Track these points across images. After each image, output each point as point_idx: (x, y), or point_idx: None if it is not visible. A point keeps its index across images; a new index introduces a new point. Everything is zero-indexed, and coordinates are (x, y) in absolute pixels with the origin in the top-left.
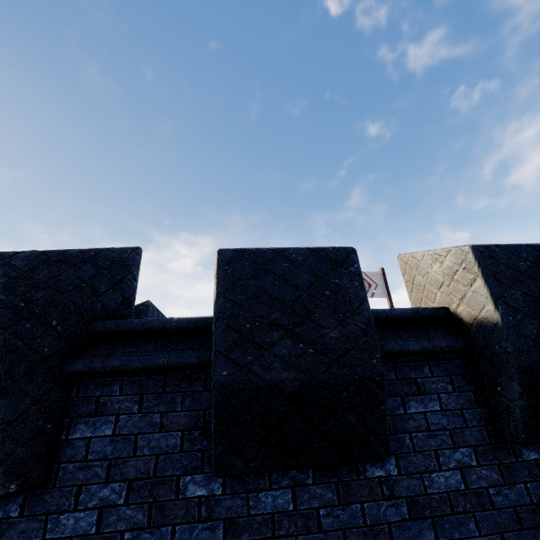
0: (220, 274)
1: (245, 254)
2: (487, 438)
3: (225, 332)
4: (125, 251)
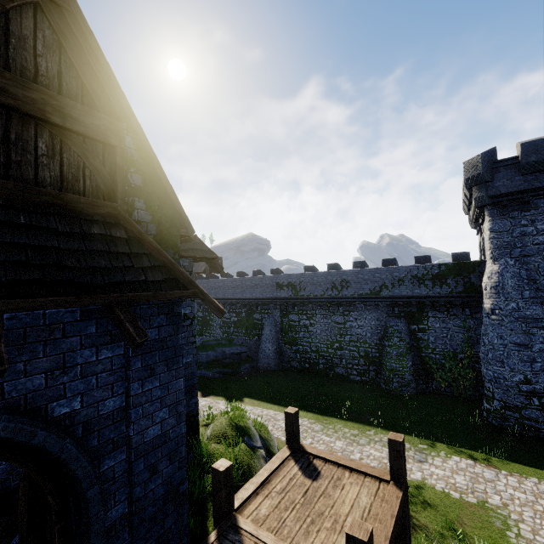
0: (521, 148)
1: (526, 143)
2: None
3: (523, 156)
4: (494, 148)
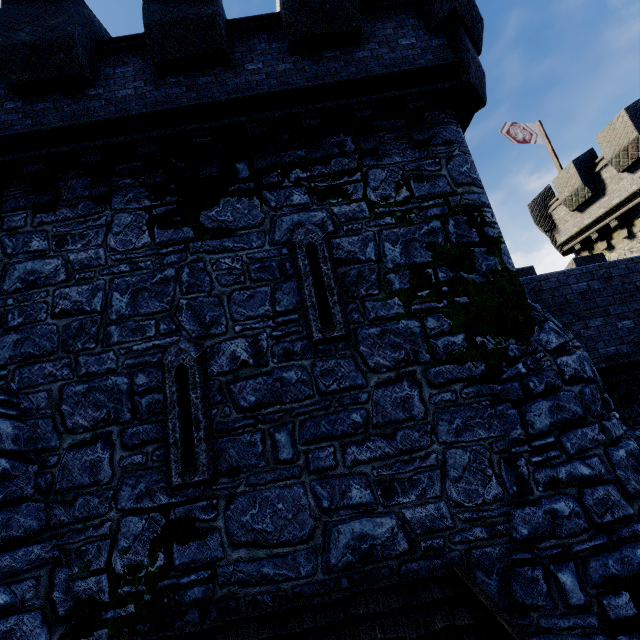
0: (2, 8)
1: None
2: (153, 77)
3: (2, 28)
4: None
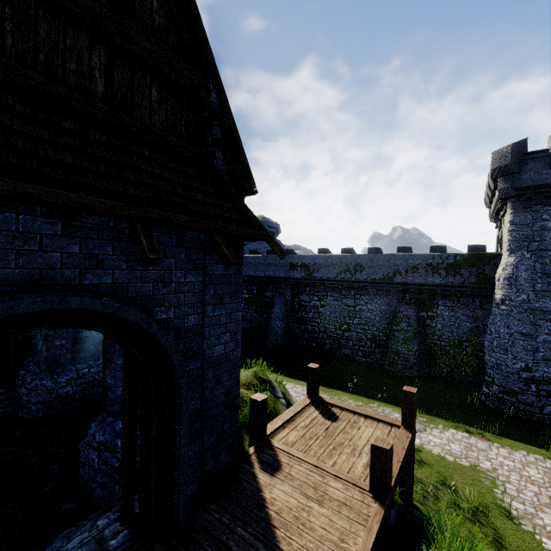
0: None
1: None
2: None
3: None
4: (525, 139)
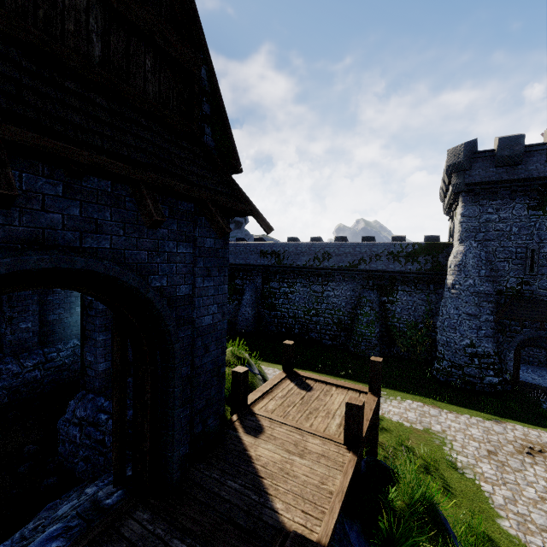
0: (498, 142)
1: (503, 138)
2: (543, 162)
3: (499, 149)
4: (476, 139)
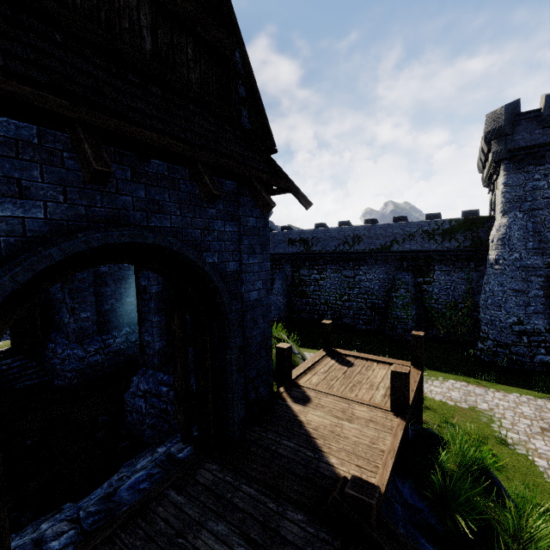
0: (545, 99)
1: None
2: None
3: (546, 108)
4: (518, 100)
